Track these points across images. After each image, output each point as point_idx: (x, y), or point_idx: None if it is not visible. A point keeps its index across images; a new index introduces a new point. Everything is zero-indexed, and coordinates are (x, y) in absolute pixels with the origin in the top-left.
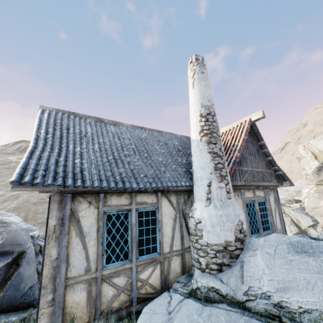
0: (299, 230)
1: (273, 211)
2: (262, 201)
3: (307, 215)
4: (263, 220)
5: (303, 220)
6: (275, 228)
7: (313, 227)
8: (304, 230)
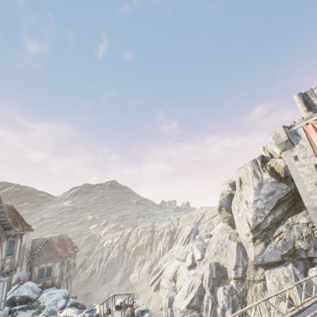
0: (192, 263)
1: (56, 269)
2: (50, 266)
3: (202, 250)
4: (48, 273)
5: (197, 255)
6: (54, 276)
7: (200, 261)
8: (195, 263)
